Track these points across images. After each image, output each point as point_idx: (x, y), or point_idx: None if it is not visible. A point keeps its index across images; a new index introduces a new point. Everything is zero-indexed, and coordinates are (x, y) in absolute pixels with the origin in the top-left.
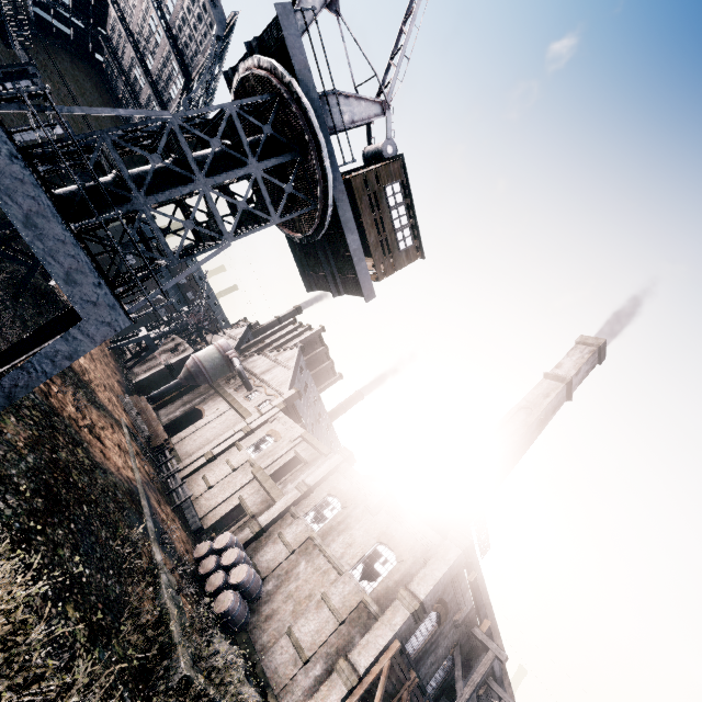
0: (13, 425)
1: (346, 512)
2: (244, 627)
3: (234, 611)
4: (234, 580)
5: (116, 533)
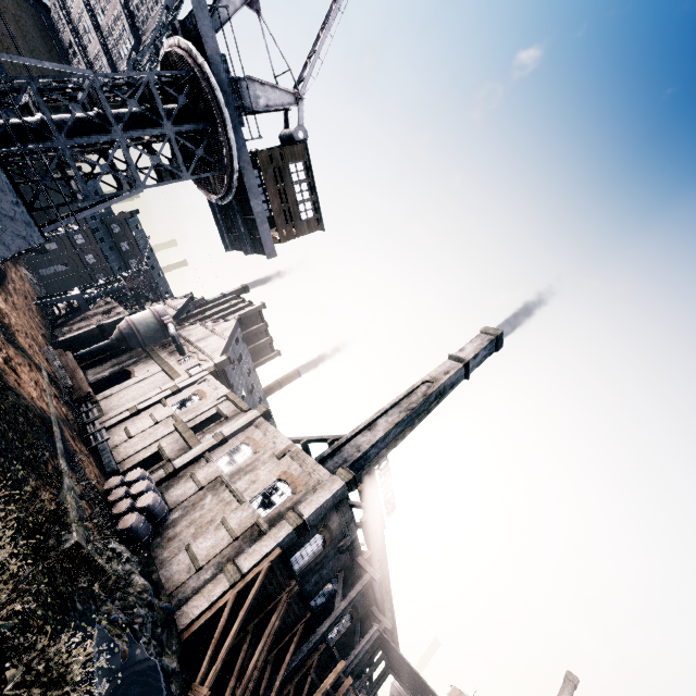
0: None
1: (255, 457)
2: (146, 545)
3: (137, 529)
4: (140, 505)
5: (24, 439)
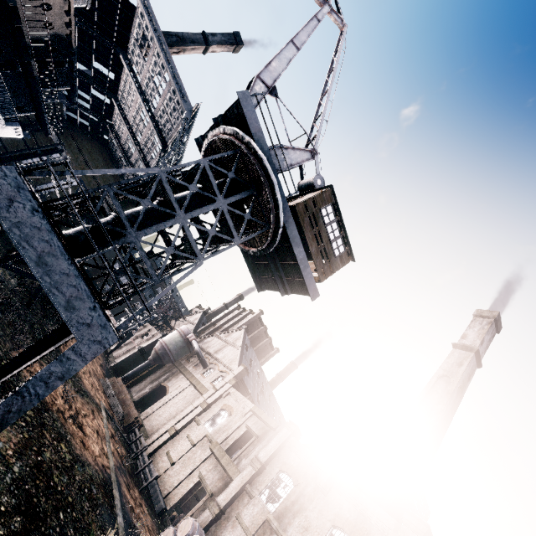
0: (7, 430)
1: (298, 491)
2: None
3: None
4: None
5: None
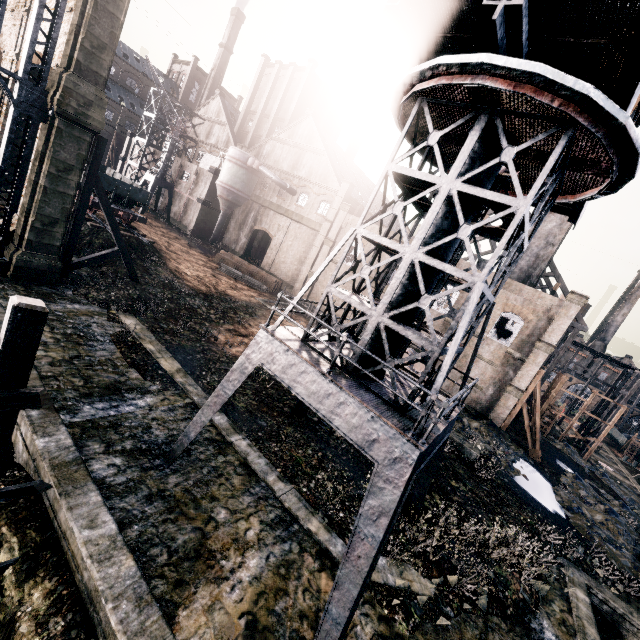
0: None
1: (465, 296)
2: None
3: None
4: (419, 370)
5: None
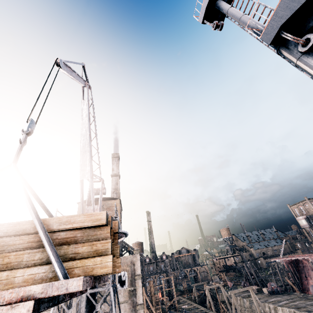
0: None
1: None
2: None
3: None
4: None
5: None
